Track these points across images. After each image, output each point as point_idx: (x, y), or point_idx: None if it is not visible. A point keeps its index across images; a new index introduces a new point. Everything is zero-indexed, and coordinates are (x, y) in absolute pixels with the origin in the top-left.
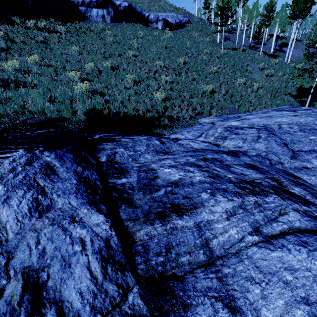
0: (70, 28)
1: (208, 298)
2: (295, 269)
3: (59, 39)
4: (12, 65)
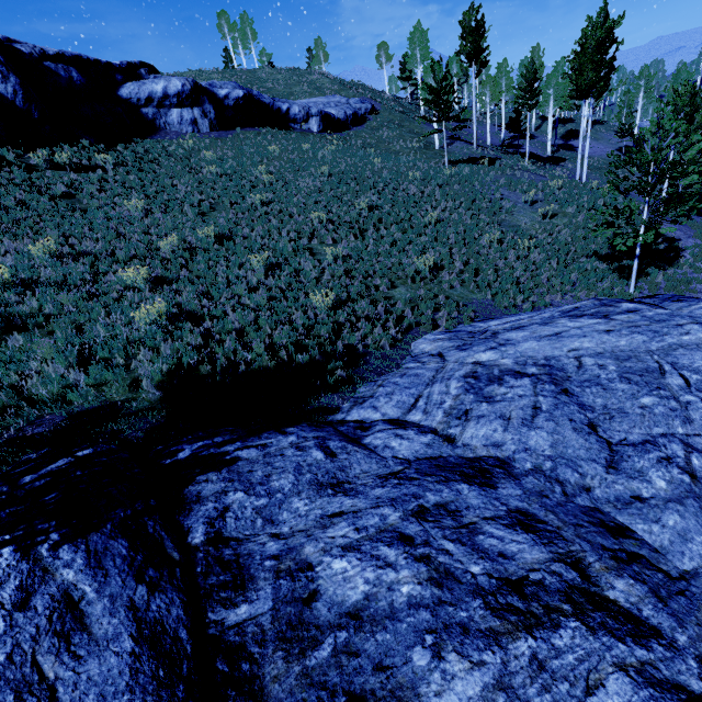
0: (125, 156)
1: None
2: None
3: (102, 184)
4: None
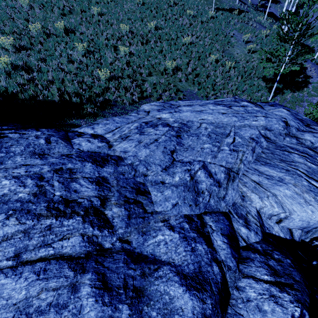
0: None
1: None
2: (0, 297)
3: None
4: None
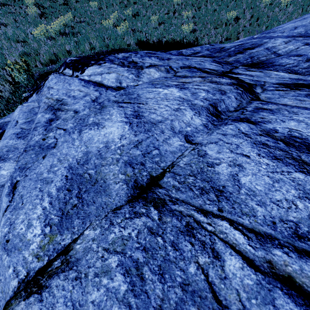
0: None
1: (284, 58)
2: None
3: None
4: (61, 21)
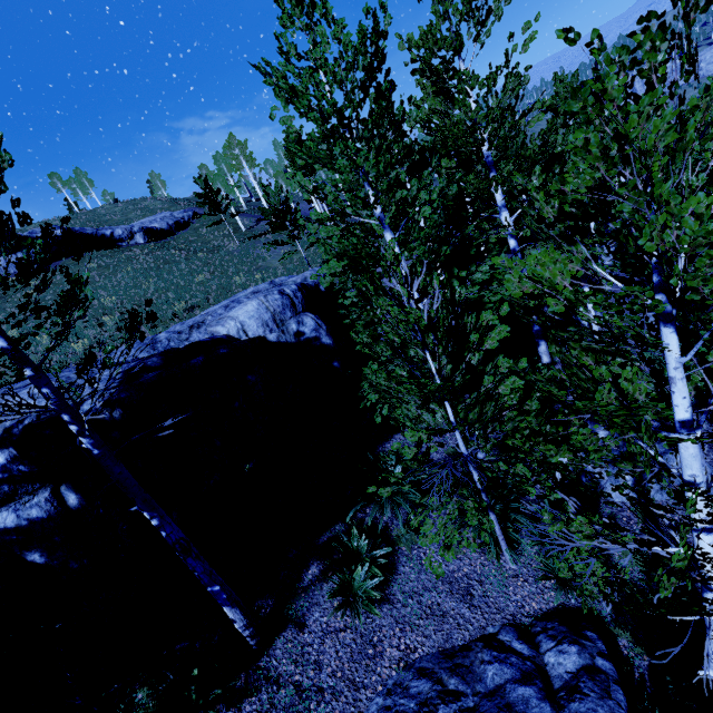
0: None
1: None
2: None
3: None
4: None
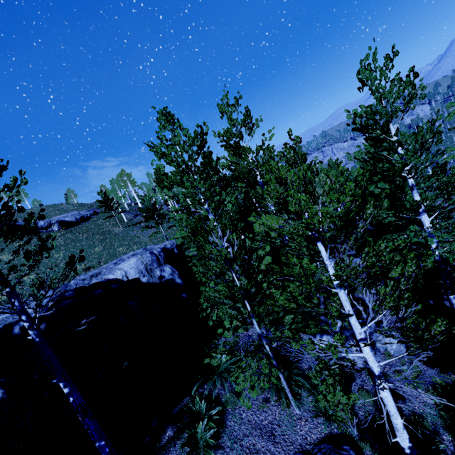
0: None
1: None
2: None
3: None
4: None
